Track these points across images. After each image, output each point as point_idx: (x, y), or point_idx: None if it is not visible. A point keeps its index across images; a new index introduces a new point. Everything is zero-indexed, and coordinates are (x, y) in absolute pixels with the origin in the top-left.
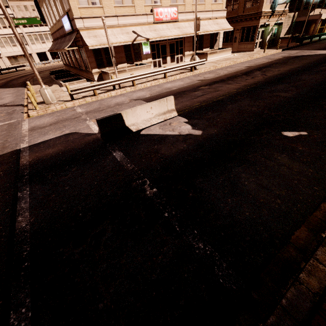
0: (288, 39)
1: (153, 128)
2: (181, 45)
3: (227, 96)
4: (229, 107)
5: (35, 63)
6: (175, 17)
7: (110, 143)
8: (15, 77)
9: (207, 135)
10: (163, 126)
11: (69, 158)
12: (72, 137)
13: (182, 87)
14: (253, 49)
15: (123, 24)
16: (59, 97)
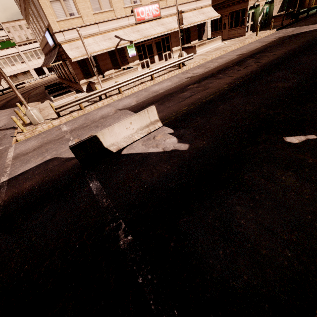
0: (281, 17)
1: (135, 144)
2: (168, 42)
3: (217, 94)
4: (220, 108)
5: (34, 79)
6: (158, 13)
7: (89, 169)
8: (14, 96)
9: (194, 150)
10: (146, 141)
11: (44, 193)
12: (51, 164)
13: (169, 88)
14: (245, 33)
15: (104, 30)
16: (47, 115)
